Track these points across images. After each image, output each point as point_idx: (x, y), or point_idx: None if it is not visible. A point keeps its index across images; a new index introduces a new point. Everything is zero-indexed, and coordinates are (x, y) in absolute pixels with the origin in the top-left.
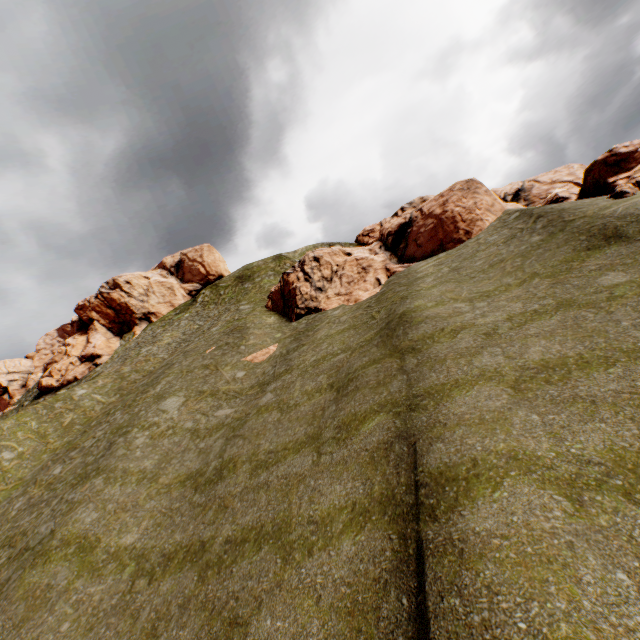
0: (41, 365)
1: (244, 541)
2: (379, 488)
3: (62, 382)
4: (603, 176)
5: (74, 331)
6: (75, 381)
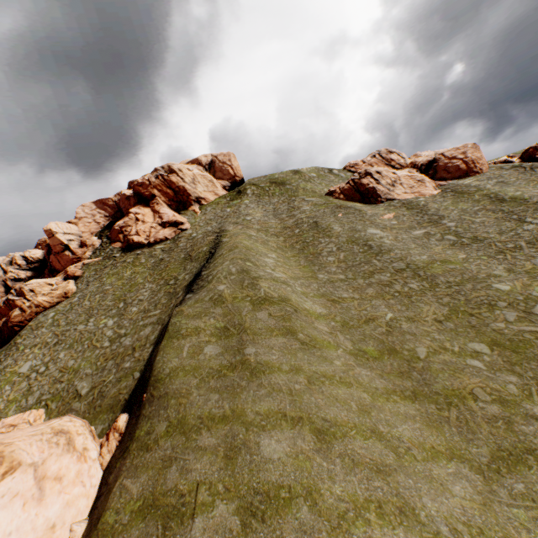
0: (87, 231)
1: None
2: None
3: (155, 240)
4: (533, 154)
5: (130, 204)
6: (165, 240)
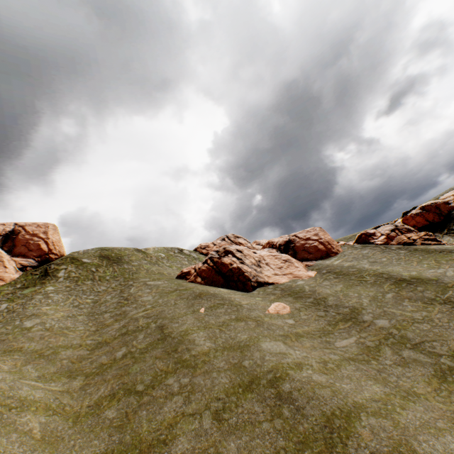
0: None
1: None
2: None
3: None
4: (367, 239)
5: None
6: None
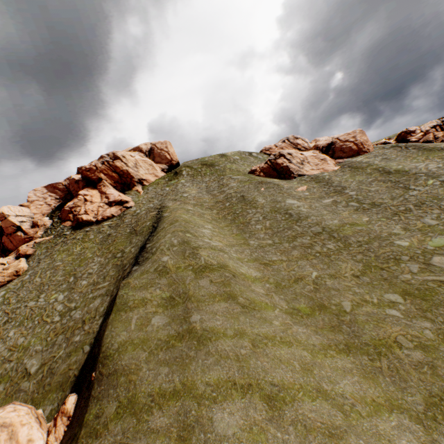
0: (39, 212)
1: (423, 203)
2: None
3: (102, 217)
4: (405, 137)
5: (79, 187)
6: (112, 217)
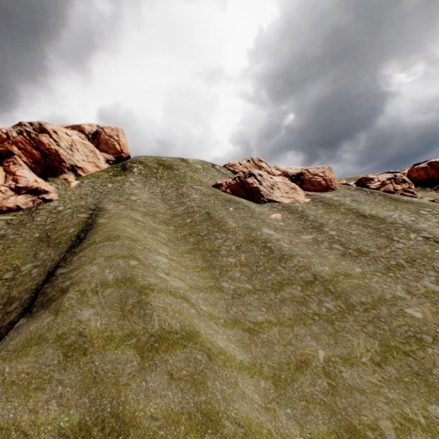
0: None
1: (414, 260)
2: (438, 246)
3: None
4: (365, 183)
5: None
6: (17, 210)
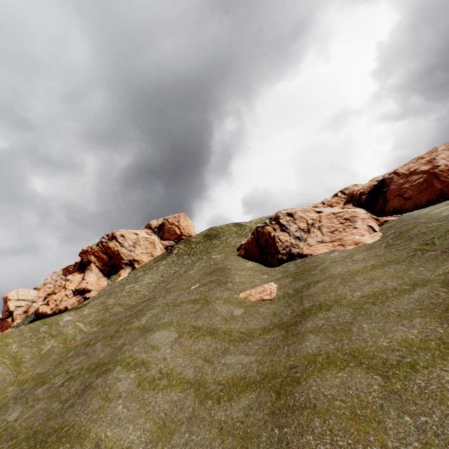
0: (43, 296)
1: None
2: None
3: (54, 310)
4: None
5: (75, 270)
6: (65, 310)
